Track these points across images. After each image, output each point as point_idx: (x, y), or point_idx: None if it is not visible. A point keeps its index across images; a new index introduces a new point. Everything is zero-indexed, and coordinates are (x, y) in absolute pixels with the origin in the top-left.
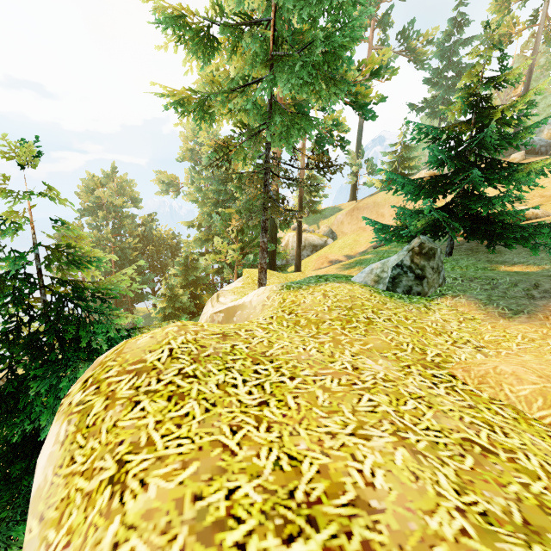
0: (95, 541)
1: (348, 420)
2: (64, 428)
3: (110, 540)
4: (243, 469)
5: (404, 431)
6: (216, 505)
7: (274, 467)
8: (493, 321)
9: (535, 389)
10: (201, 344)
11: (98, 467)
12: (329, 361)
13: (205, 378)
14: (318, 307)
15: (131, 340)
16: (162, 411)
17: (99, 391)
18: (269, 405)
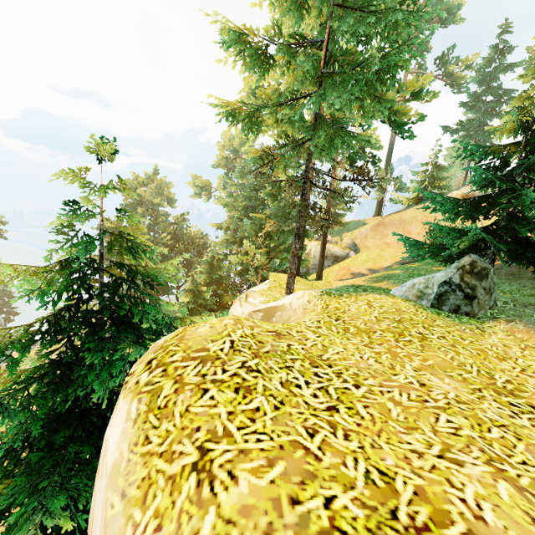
0: (193, 530)
1: (431, 440)
2: (135, 406)
3: (209, 532)
4: (333, 477)
5: (498, 462)
6: (317, 513)
7: (365, 480)
8: None
9: None
10: (258, 340)
11: (177, 450)
12: (391, 373)
13: (268, 374)
14: (365, 317)
15: (189, 328)
16: (232, 402)
17: (166, 374)
18: (339, 411)
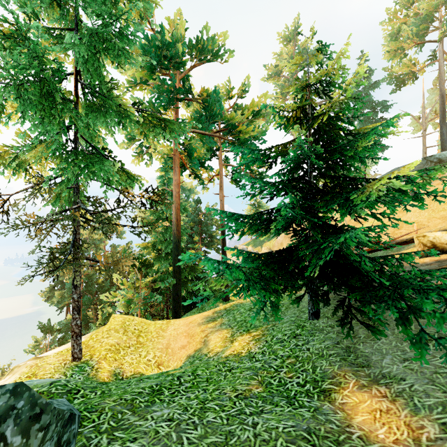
0: None
1: None
2: None
3: None
4: None
5: None
6: None
7: None
8: None
9: None
10: None
11: None
12: None
13: None
14: None
15: None
16: None
17: None
18: None
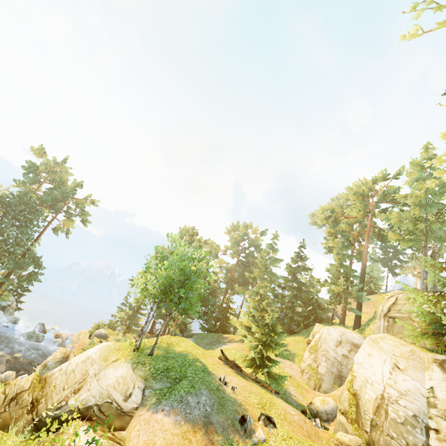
0: None
1: None
2: None
3: None
4: None
5: None
6: None
7: None
8: None
9: None
10: None
11: None
12: None
13: None
14: None
15: None
16: None
17: None
18: None
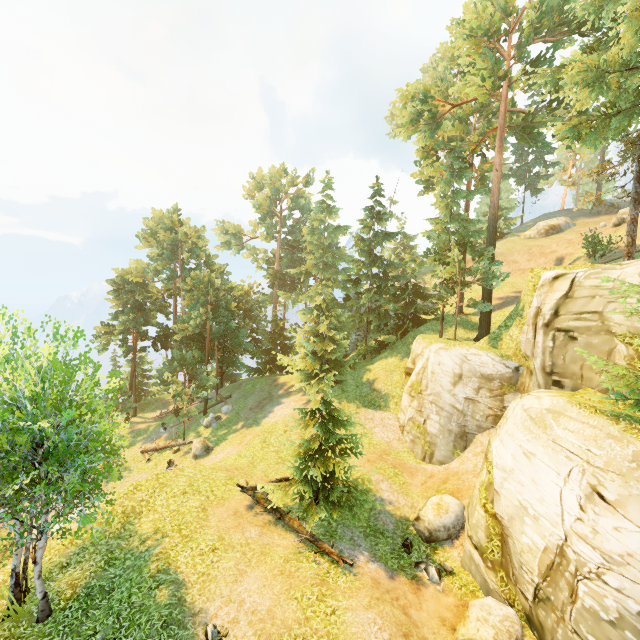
0: None
1: None
2: None
3: None
4: None
5: None
6: None
7: None
8: None
9: None
10: None
11: None
12: None
13: None
14: None
15: None
16: None
17: None
18: None
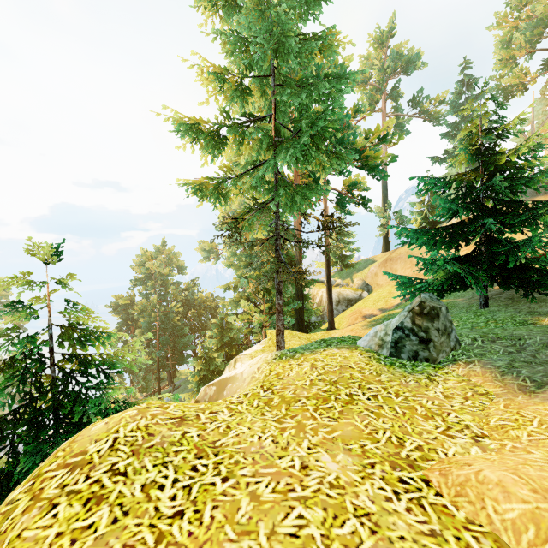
0: None
1: (257, 547)
2: None
3: None
4: None
5: None
6: None
7: None
8: (510, 397)
9: (526, 511)
10: (150, 432)
11: None
12: (278, 455)
13: (134, 476)
14: (300, 381)
15: (91, 425)
16: (70, 519)
17: (31, 488)
18: (184, 516)
